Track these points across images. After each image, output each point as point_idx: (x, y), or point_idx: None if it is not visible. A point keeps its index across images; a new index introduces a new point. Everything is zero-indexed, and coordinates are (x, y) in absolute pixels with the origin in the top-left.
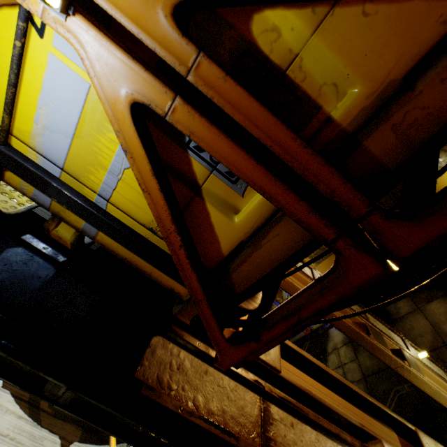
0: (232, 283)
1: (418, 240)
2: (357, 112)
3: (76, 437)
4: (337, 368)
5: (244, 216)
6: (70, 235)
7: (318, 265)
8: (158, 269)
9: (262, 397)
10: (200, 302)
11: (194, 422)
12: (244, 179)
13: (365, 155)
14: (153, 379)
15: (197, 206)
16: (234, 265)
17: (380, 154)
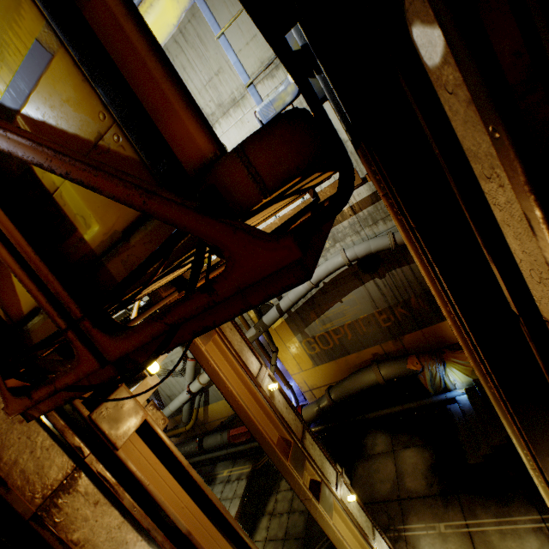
0: (32, 340)
1: (117, 351)
2: (100, 241)
3: None
4: (288, 490)
5: None
6: None
7: (316, 367)
8: None
9: (79, 466)
10: None
11: None
12: (3, 259)
13: (110, 274)
14: None
15: (3, 264)
16: (33, 324)
17: (119, 278)
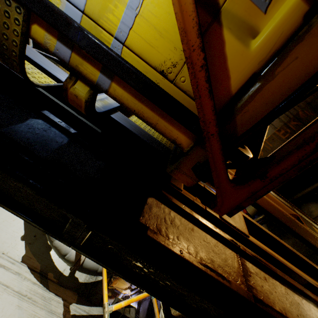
0: (235, 126)
1: None
2: None
3: (74, 300)
4: None
5: (262, 39)
6: (85, 93)
7: None
8: (163, 120)
9: (238, 254)
10: (210, 137)
11: (193, 264)
12: None
13: None
14: (153, 228)
15: (212, 35)
16: (240, 104)
17: None
